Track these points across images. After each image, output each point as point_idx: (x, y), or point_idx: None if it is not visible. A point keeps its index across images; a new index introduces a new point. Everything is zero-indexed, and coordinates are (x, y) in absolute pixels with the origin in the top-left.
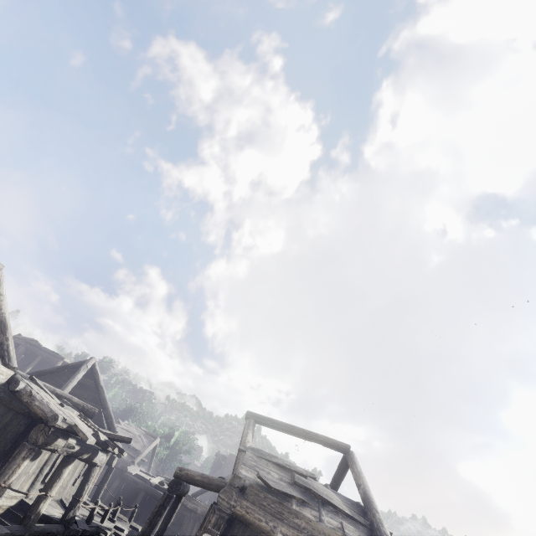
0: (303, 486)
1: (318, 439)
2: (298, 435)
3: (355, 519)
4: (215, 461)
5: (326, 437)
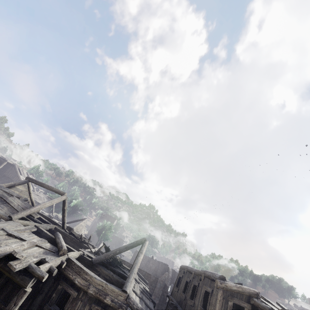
0: (1, 197)
1: (52, 189)
2: (45, 187)
3: (16, 209)
4: (101, 217)
5: (56, 189)
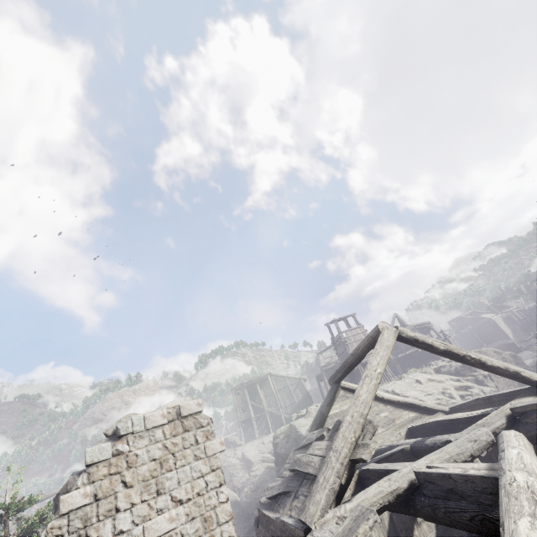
0: None
1: None
2: None
3: None
4: None
5: None
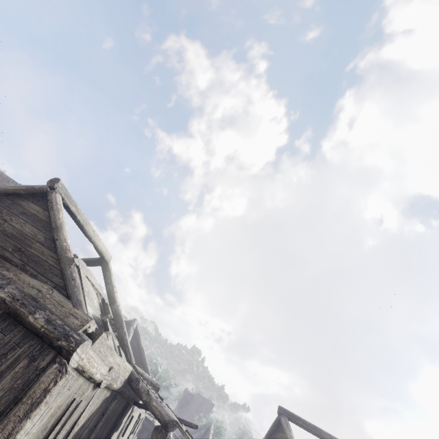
0: None
1: None
2: None
3: None
4: (183, 397)
5: None
